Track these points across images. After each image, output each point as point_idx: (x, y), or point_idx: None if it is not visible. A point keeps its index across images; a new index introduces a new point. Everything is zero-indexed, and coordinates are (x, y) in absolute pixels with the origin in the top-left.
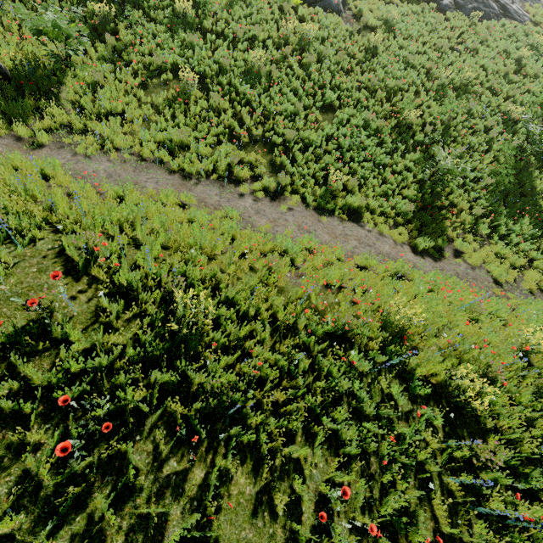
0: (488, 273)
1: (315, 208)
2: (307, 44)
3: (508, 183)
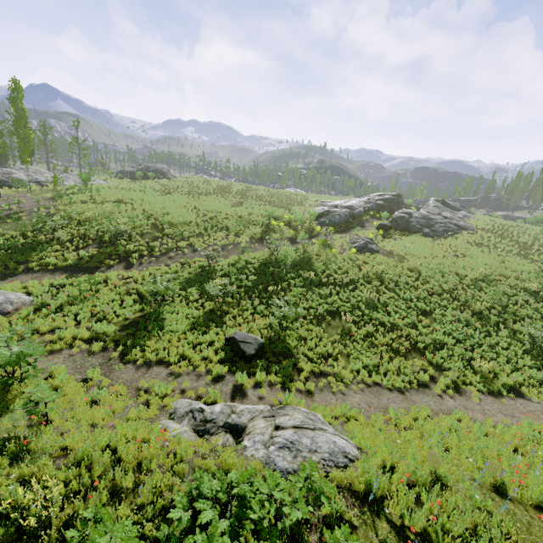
0: None
1: (487, 393)
2: (381, 276)
3: None
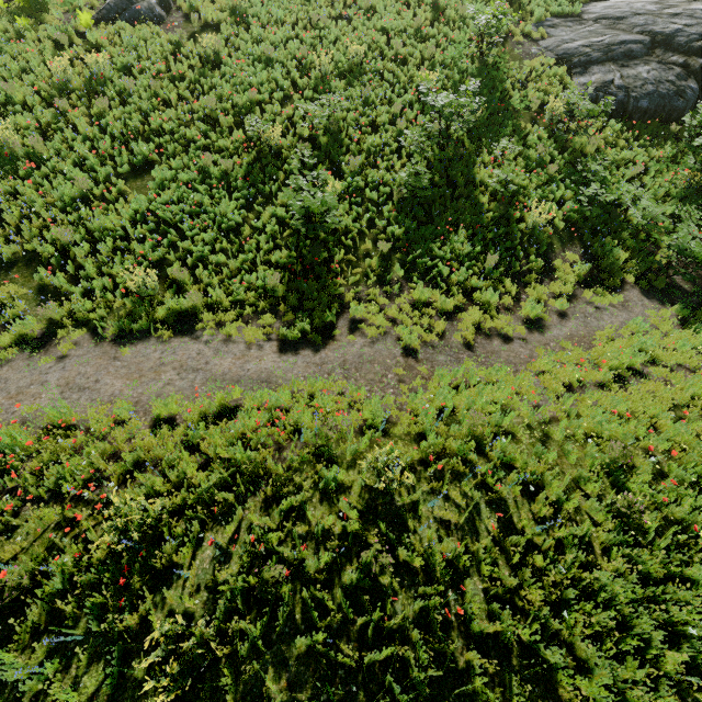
0: (397, 341)
1: (115, 337)
2: (101, 83)
3: (429, 188)
